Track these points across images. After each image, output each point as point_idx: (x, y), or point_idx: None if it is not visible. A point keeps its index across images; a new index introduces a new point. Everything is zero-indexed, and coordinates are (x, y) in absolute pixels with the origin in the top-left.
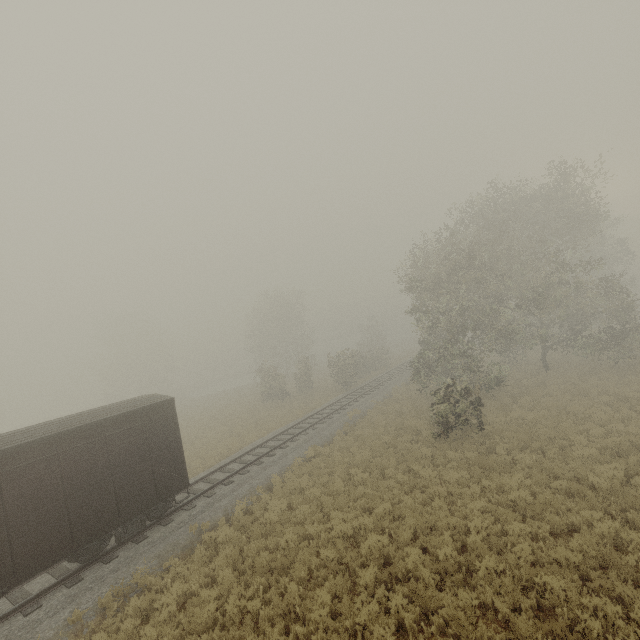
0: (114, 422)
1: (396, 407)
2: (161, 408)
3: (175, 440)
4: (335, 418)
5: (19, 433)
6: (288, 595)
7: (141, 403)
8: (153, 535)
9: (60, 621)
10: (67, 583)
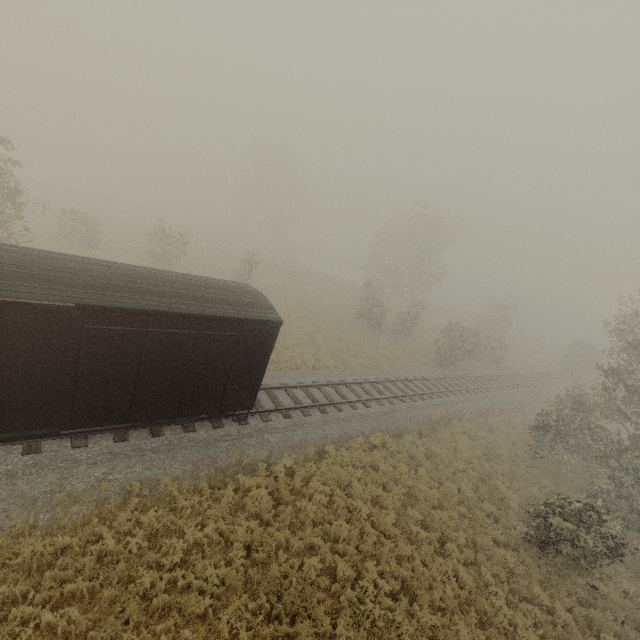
0: (213, 321)
1: (487, 438)
2: (265, 327)
3: (261, 364)
4: (417, 404)
5: (121, 283)
6: None
7: (248, 309)
8: (200, 432)
9: (92, 478)
10: (115, 434)
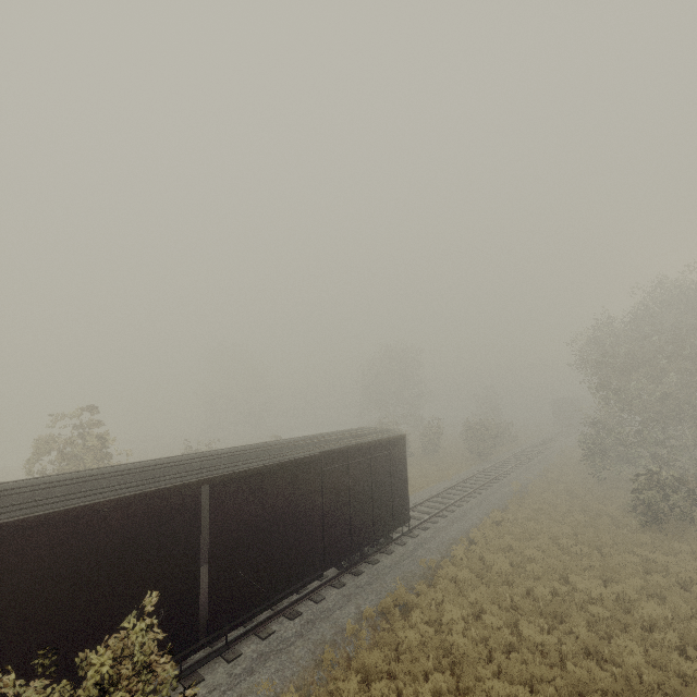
0: (375, 446)
1: (561, 488)
2: (398, 441)
3: (404, 474)
4: (495, 487)
5: (316, 440)
6: (582, 639)
7: (383, 433)
8: (384, 560)
9: (351, 614)
10: (333, 584)
